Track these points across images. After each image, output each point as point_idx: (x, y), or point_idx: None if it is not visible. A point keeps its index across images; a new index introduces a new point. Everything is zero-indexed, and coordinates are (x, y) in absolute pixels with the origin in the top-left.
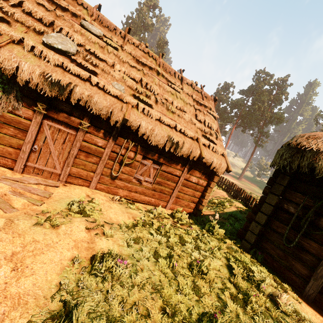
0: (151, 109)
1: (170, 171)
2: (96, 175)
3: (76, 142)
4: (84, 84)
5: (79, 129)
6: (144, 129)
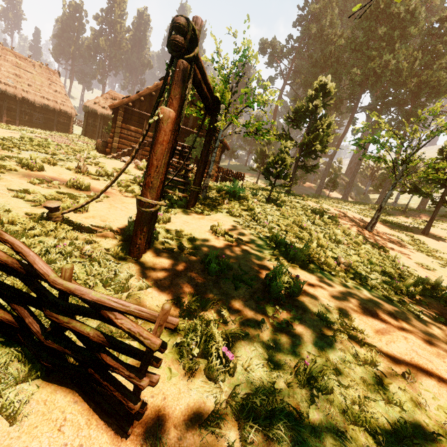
0: (30, 90)
1: (49, 117)
2: (17, 120)
3: (5, 107)
4: (0, 84)
5: (4, 102)
6: (31, 100)
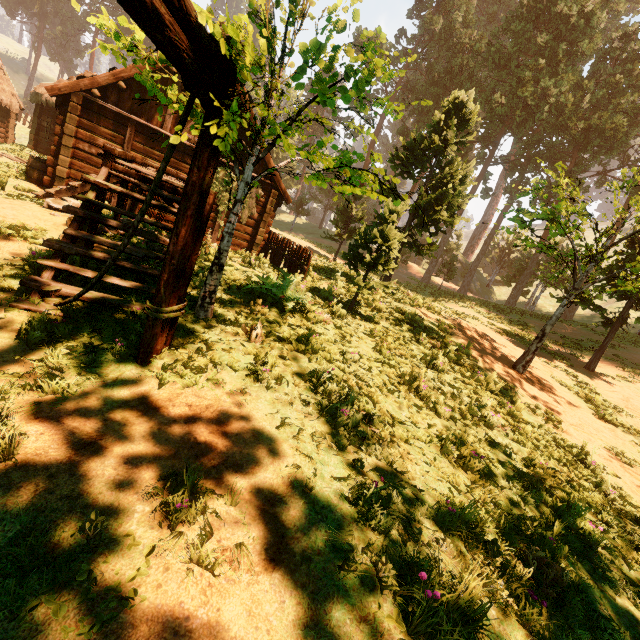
0: None
1: None
2: None
3: None
4: None
5: None
6: None
